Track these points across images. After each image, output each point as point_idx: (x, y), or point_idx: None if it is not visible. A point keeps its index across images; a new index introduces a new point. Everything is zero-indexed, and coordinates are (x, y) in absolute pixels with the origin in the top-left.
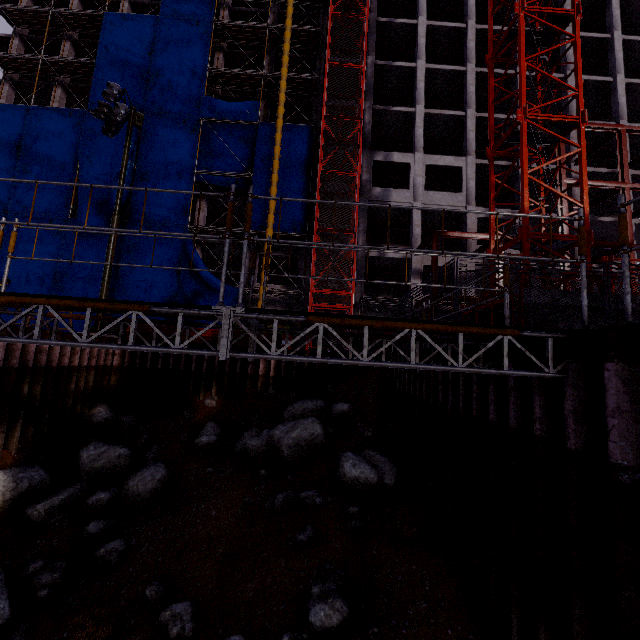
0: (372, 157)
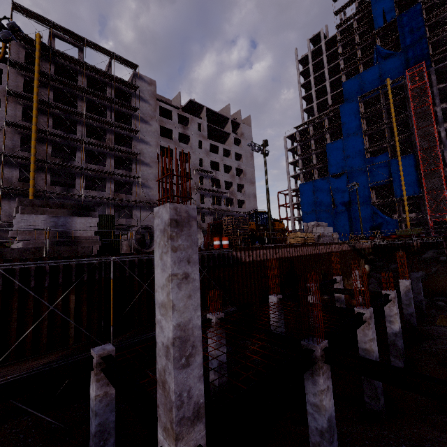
0: None
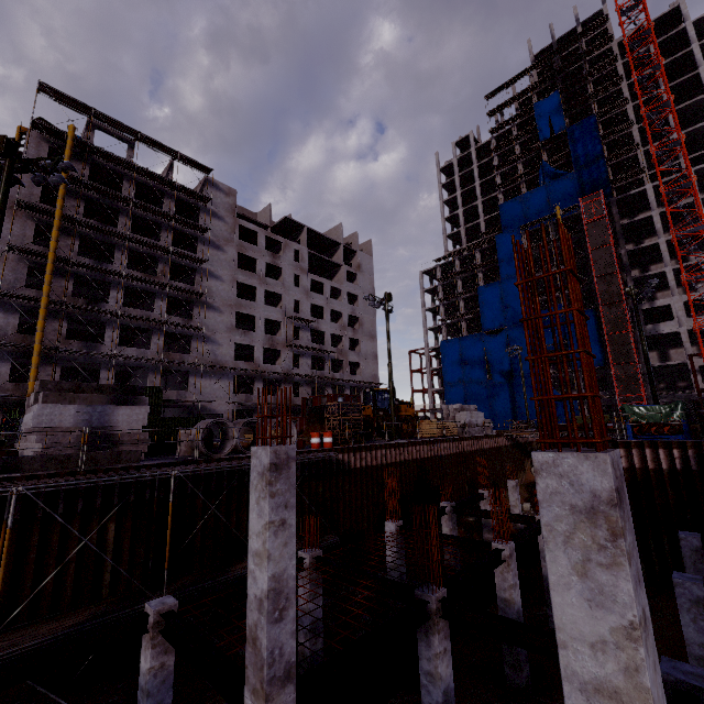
0: (640, 308)
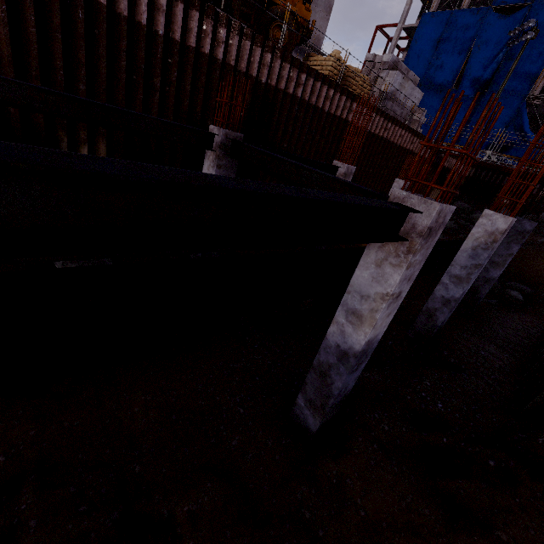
0: None
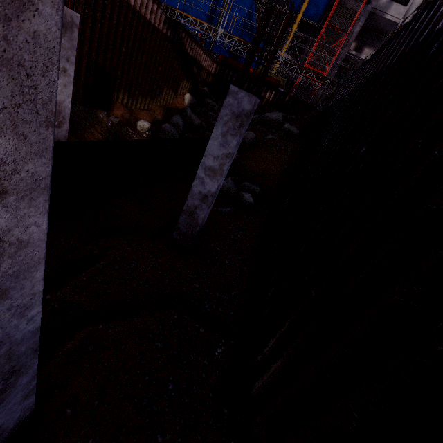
0: None
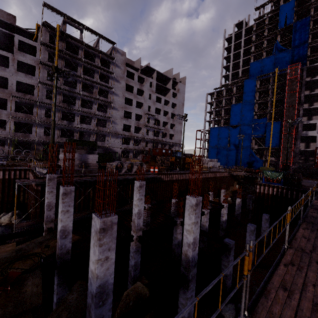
0: (302, 123)
